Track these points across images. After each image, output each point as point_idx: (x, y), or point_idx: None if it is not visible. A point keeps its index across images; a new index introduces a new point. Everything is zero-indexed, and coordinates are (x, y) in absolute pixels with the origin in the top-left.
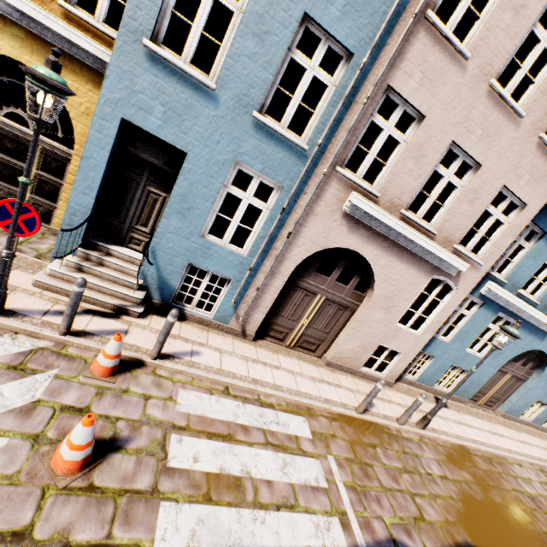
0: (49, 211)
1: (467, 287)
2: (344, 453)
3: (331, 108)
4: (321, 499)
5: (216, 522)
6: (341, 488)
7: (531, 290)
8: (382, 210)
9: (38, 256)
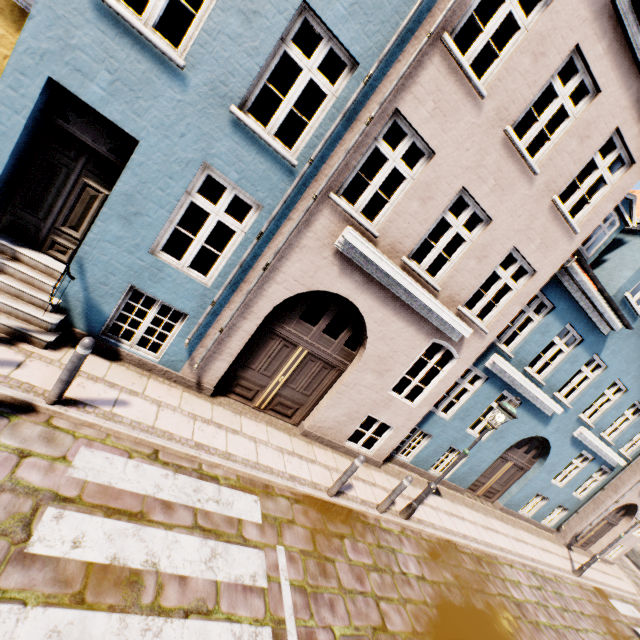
0: None
1: (470, 357)
2: (301, 544)
3: (328, 122)
4: (254, 603)
5: (82, 634)
6: (285, 588)
7: (537, 368)
8: (380, 253)
9: None
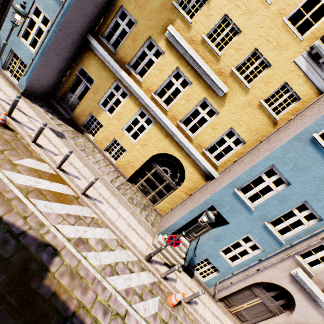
0: (156, 200)
1: None
2: None
3: (302, 233)
4: None
5: None
6: None
7: None
8: (313, 284)
9: (151, 224)
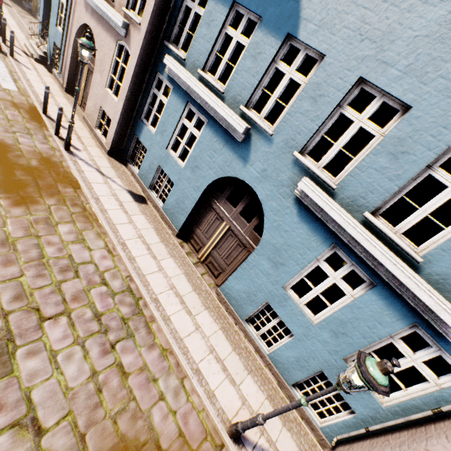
0: None
1: (136, 51)
2: (1, 95)
3: None
4: None
5: None
6: None
7: (219, 74)
8: None
9: None
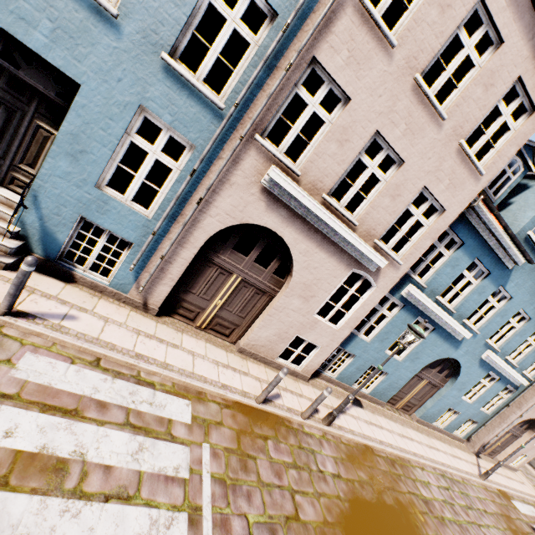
0: None
1: (386, 285)
2: (226, 442)
3: (251, 69)
4: (174, 491)
5: (0, 513)
6: (206, 480)
7: (448, 298)
8: (301, 189)
9: None
